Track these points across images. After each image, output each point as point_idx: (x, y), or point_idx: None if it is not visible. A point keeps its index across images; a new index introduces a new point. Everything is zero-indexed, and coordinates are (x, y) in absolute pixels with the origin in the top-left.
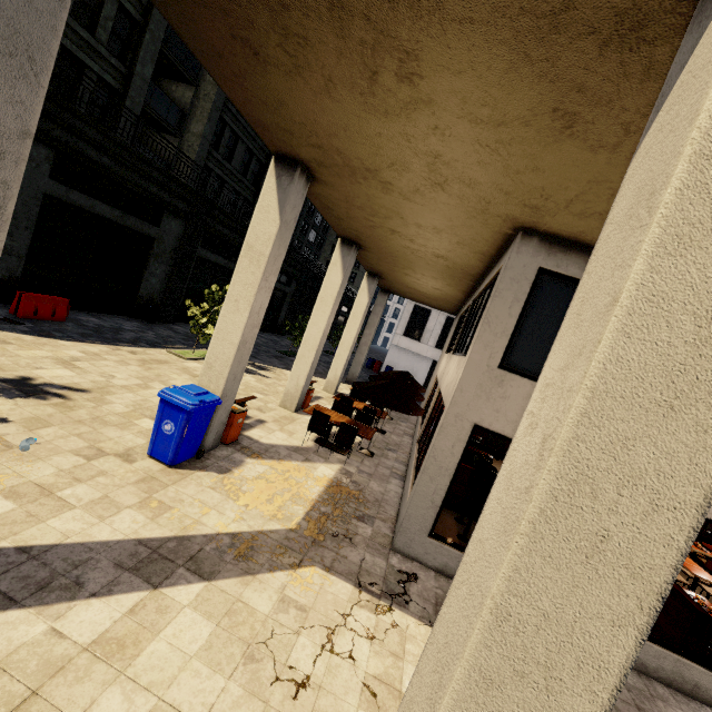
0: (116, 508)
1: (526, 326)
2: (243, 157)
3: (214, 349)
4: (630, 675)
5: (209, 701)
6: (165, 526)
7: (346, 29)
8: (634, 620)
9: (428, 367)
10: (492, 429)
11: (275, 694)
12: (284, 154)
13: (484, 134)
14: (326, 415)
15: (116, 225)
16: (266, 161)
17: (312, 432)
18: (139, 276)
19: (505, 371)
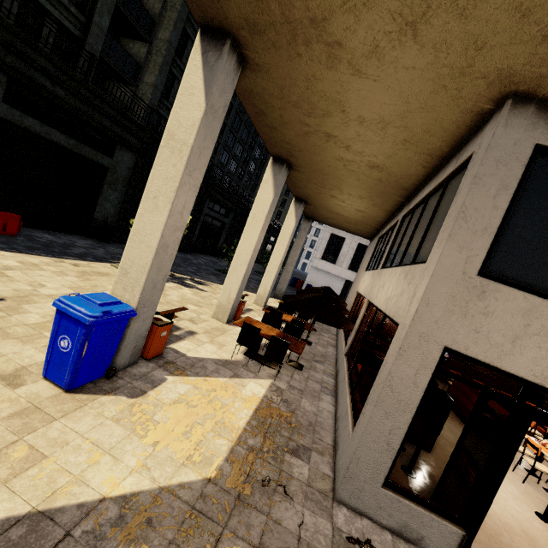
0: None
1: (515, 222)
2: None
3: (129, 253)
4: None
5: None
6: (20, 494)
7: None
8: None
9: (342, 286)
10: (469, 355)
11: None
12: (210, 21)
13: None
14: (256, 328)
15: (72, 153)
16: None
17: (241, 345)
18: (94, 201)
19: (487, 279)
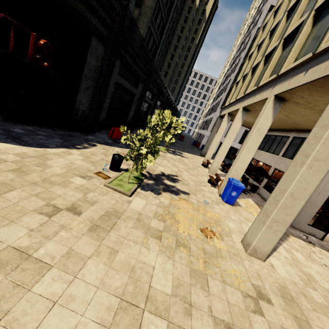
0: (245, 222)
1: None
2: (151, 44)
3: (238, 165)
4: None
5: (320, 270)
6: None
7: None
8: None
9: (218, 145)
10: None
11: (325, 268)
12: (281, 97)
13: None
14: (247, 181)
15: (125, 90)
16: (158, 45)
17: None
18: (127, 111)
19: None
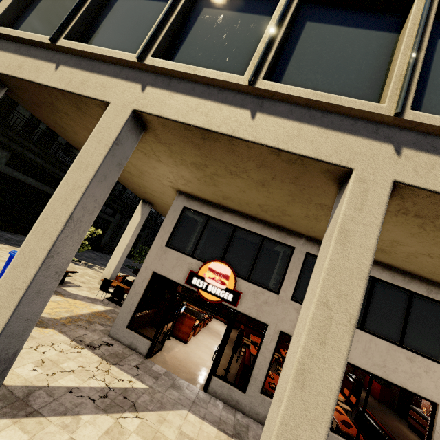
0: None
1: (179, 229)
2: None
3: None
4: (205, 395)
5: None
6: None
7: (78, 124)
8: (48, 248)
9: None
10: (160, 273)
11: None
12: None
13: (133, 155)
14: (110, 281)
15: (37, 189)
16: None
17: (102, 290)
18: None
19: (167, 247)
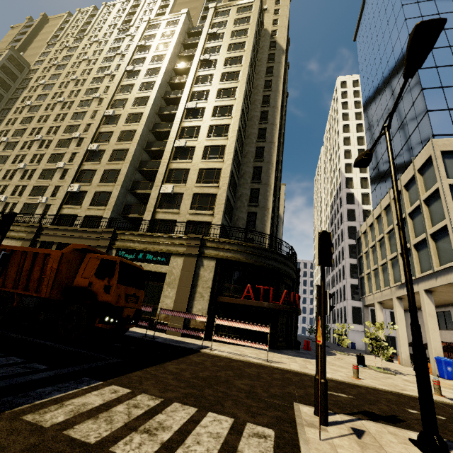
0: None
1: None
2: None
3: (434, 344)
4: None
5: None
6: None
7: None
8: None
9: None
10: None
11: None
12: (429, 290)
13: None
14: None
15: None
16: None
17: None
18: None
19: None
